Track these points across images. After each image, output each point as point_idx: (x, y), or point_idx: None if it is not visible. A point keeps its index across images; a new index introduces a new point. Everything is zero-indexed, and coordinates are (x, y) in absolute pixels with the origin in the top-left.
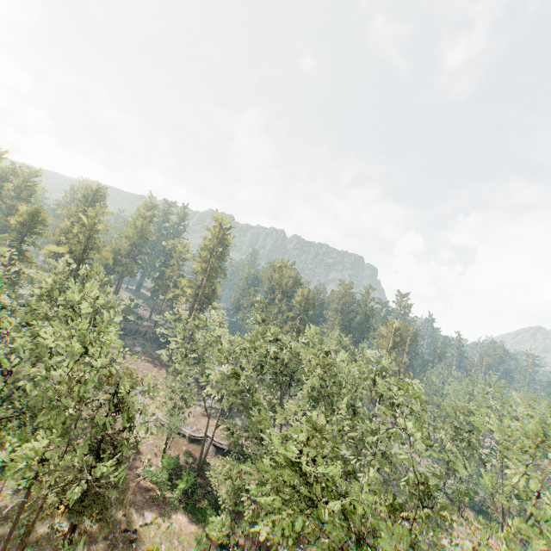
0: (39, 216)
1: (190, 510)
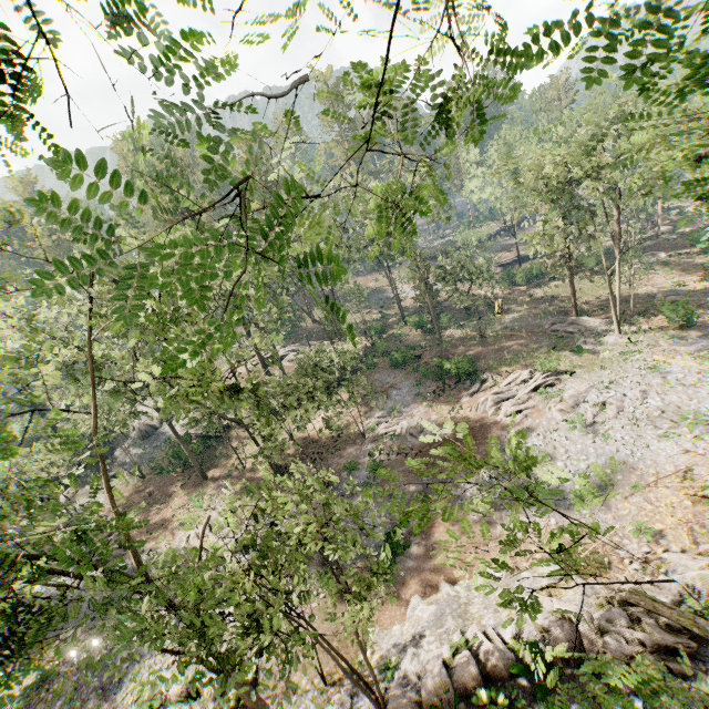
0: None
1: (552, 279)
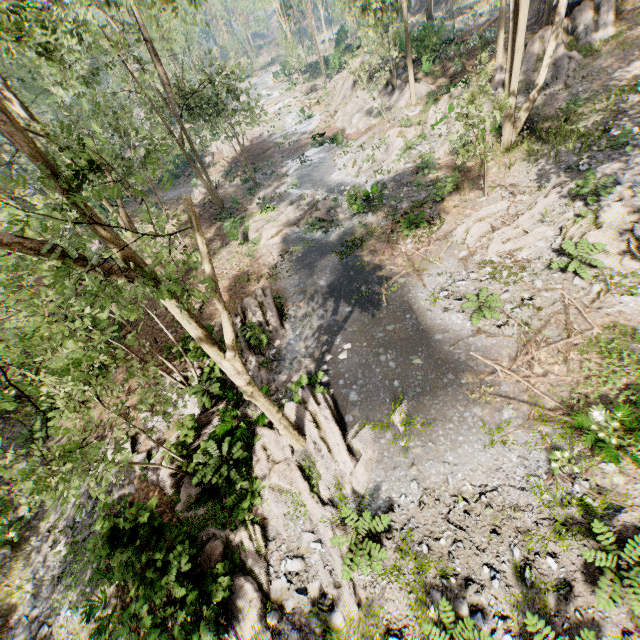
0: None
1: None
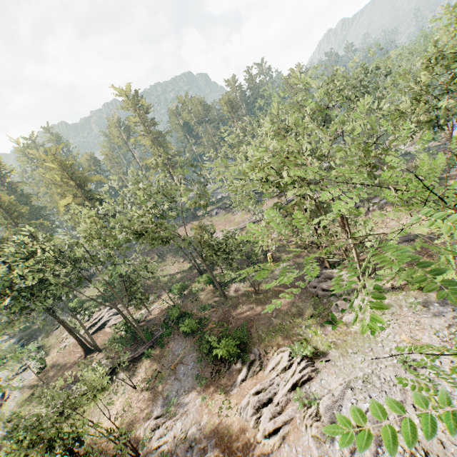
0: (5, 202)
1: None
